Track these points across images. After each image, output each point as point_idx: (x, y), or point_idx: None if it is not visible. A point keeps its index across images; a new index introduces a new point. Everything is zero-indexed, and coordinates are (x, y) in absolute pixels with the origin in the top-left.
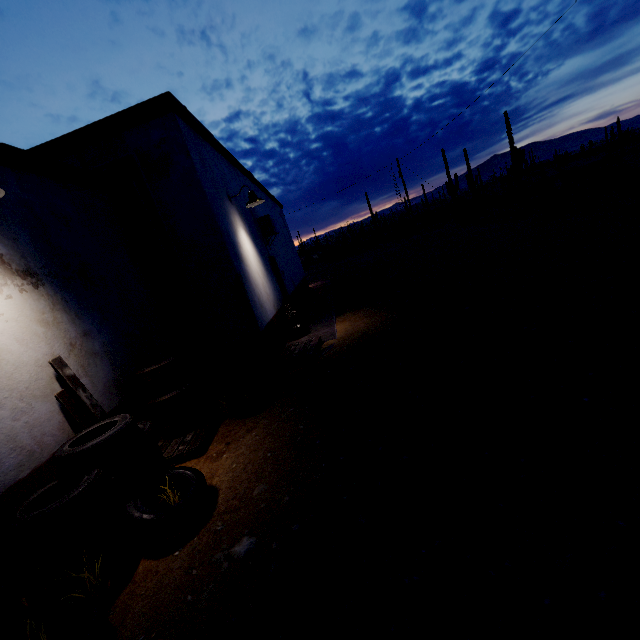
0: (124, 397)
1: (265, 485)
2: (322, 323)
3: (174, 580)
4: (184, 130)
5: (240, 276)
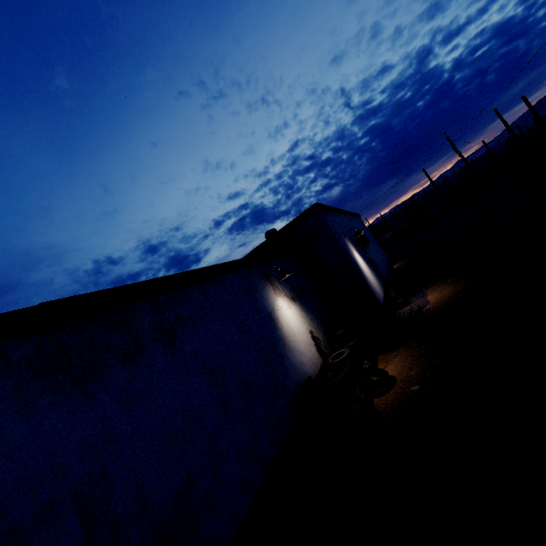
0: (329, 346)
1: (415, 371)
2: (416, 296)
3: (391, 399)
4: (323, 215)
5: (364, 279)
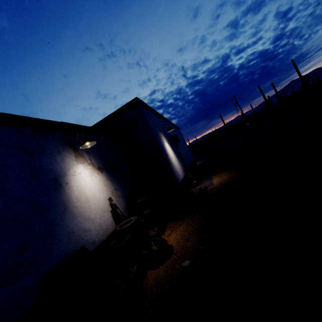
0: (129, 213)
1: (191, 242)
2: (206, 179)
3: (162, 274)
4: (142, 109)
5: (168, 161)
